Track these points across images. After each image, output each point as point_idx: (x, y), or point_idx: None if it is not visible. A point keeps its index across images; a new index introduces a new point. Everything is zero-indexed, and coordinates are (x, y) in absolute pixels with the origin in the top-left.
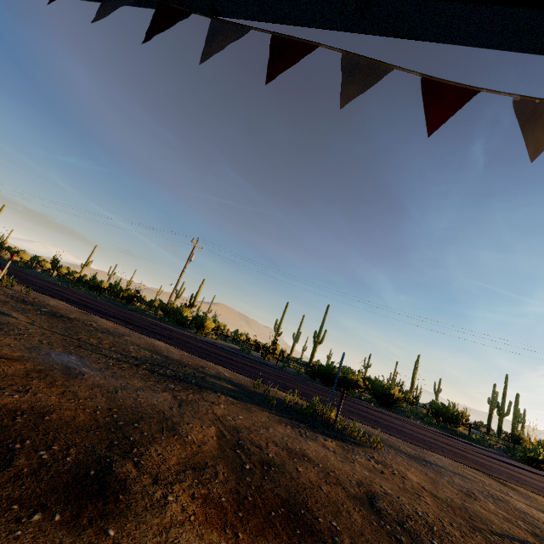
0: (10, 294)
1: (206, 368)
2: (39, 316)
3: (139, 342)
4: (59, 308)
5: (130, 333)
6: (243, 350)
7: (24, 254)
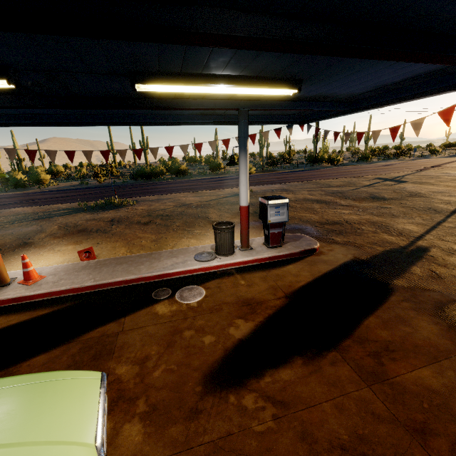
0: None
1: (51, 209)
2: None
3: (3, 215)
4: None
5: None
6: (82, 184)
7: None
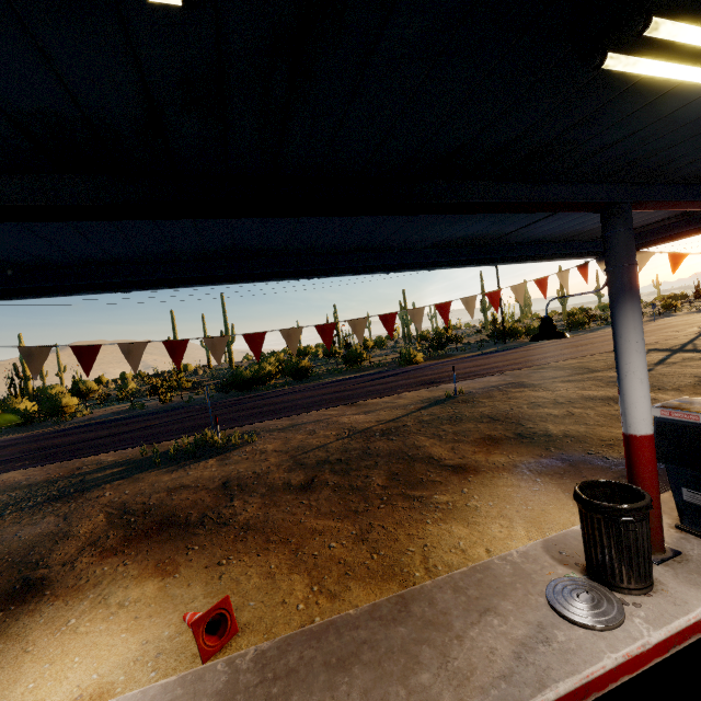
0: None
1: (84, 467)
2: None
3: None
4: None
5: None
6: (134, 408)
7: None
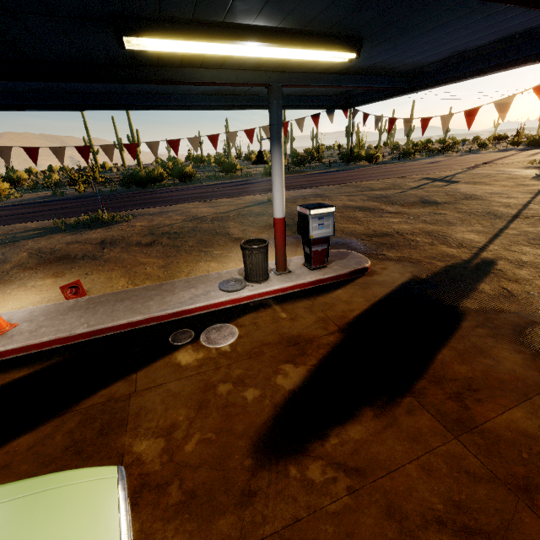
0: None
1: (15, 230)
2: None
3: None
4: None
5: None
6: (55, 194)
7: None
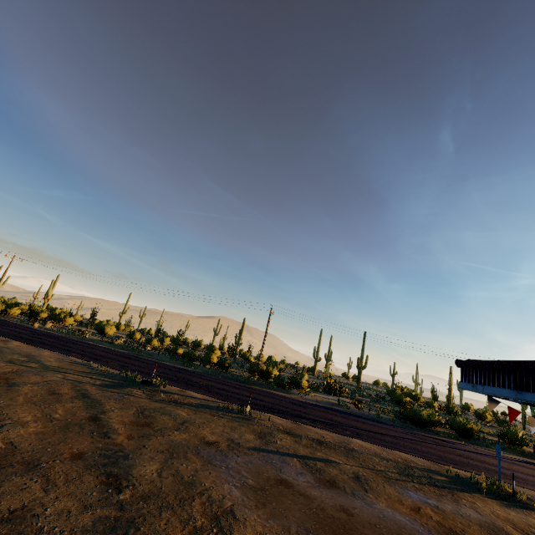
0: (275, 428)
1: (409, 461)
2: (326, 451)
3: (362, 449)
4: (292, 427)
5: (338, 437)
6: (341, 404)
7: (108, 329)
